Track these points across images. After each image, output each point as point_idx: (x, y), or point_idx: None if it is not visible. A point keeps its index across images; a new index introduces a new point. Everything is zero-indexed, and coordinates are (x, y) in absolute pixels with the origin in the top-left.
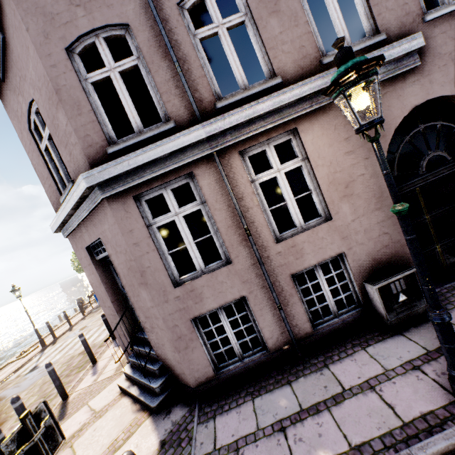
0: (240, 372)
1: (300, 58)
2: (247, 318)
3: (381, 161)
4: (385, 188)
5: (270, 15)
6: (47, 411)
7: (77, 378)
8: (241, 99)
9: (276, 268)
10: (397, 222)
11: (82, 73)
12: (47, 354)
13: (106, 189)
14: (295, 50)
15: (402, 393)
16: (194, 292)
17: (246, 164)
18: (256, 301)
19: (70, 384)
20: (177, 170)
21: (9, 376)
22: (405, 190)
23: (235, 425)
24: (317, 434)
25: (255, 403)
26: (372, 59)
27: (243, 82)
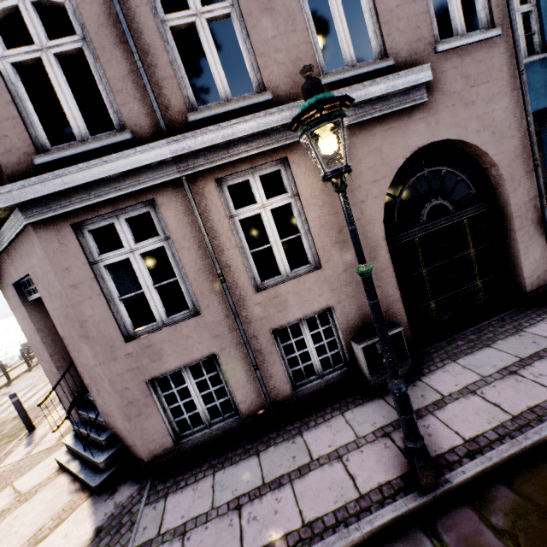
0: (206, 442)
1: (296, 73)
2: None
3: (347, 216)
4: (382, 236)
5: (262, 12)
6: None
7: (5, 451)
8: (221, 114)
9: (254, 321)
10: (391, 275)
11: None
12: None
13: (32, 212)
14: (290, 61)
15: (366, 463)
16: (151, 348)
17: (224, 195)
18: (228, 360)
19: None
20: (134, 195)
21: None
22: (404, 240)
23: (188, 504)
24: (273, 511)
25: (216, 478)
26: (335, 99)
27: (225, 93)
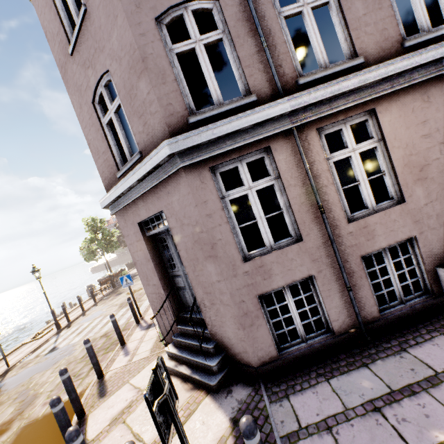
0: (305, 354)
1: (382, 40)
2: (287, 305)
3: None
4: None
5: None
6: (163, 367)
7: (108, 358)
8: (322, 77)
9: (346, 248)
10: None
11: (168, 43)
12: (65, 336)
13: (186, 158)
14: (377, 32)
15: None
16: (263, 268)
17: (321, 142)
18: (324, 281)
19: (100, 364)
20: (254, 143)
21: (27, 356)
22: None
23: (316, 405)
24: (422, 414)
25: (332, 384)
26: None
27: (324, 61)
